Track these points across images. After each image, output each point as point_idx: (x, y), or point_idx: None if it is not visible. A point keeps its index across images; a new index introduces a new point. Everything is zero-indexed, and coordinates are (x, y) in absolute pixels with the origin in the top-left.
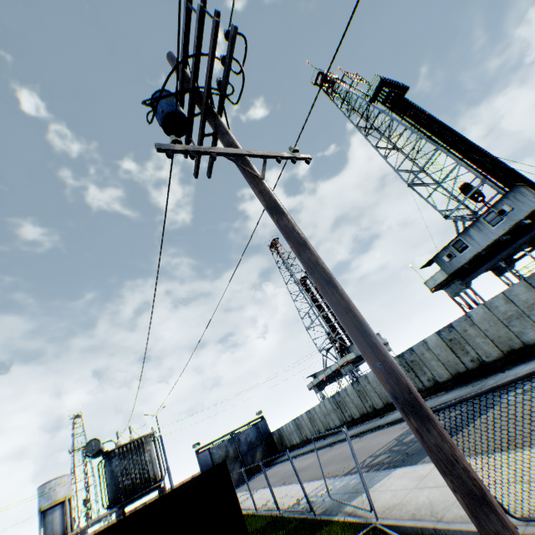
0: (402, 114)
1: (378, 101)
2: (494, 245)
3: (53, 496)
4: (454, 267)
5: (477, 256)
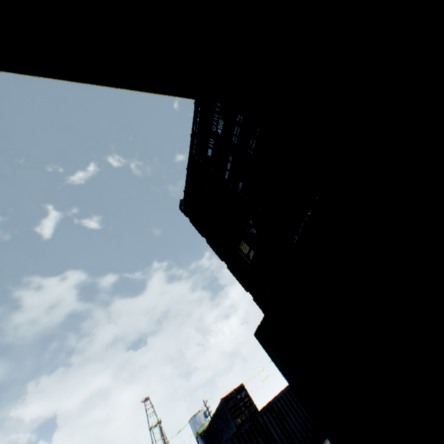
0: None
1: None
2: None
3: (203, 422)
4: None
5: None
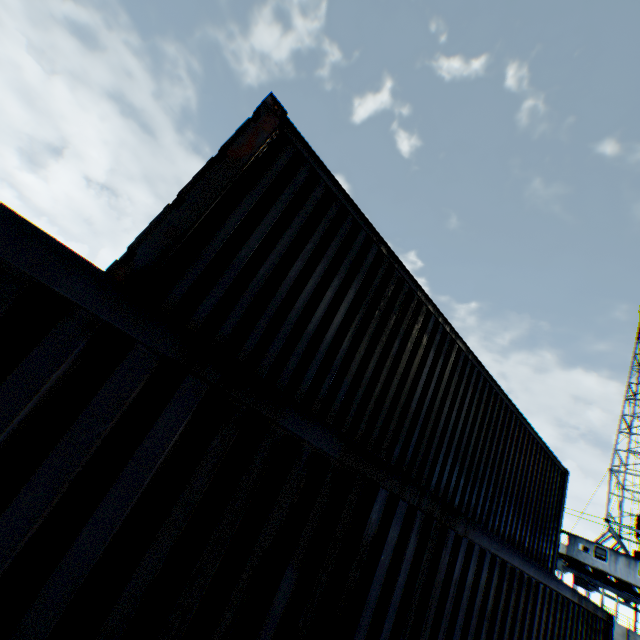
0: None
1: None
2: (620, 581)
3: None
4: (577, 556)
5: (601, 572)
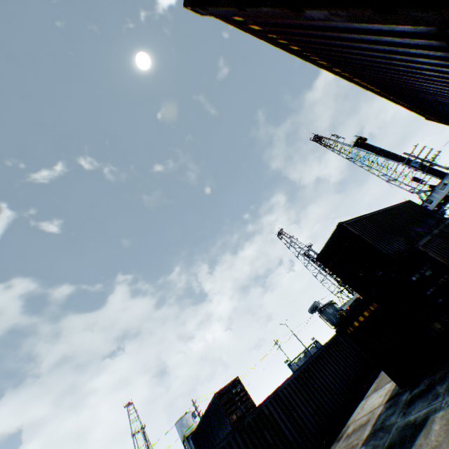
0: (372, 151)
1: (356, 146)
2: (443, 198)
3: (190, 424)
4: None
5: (437, 204)
